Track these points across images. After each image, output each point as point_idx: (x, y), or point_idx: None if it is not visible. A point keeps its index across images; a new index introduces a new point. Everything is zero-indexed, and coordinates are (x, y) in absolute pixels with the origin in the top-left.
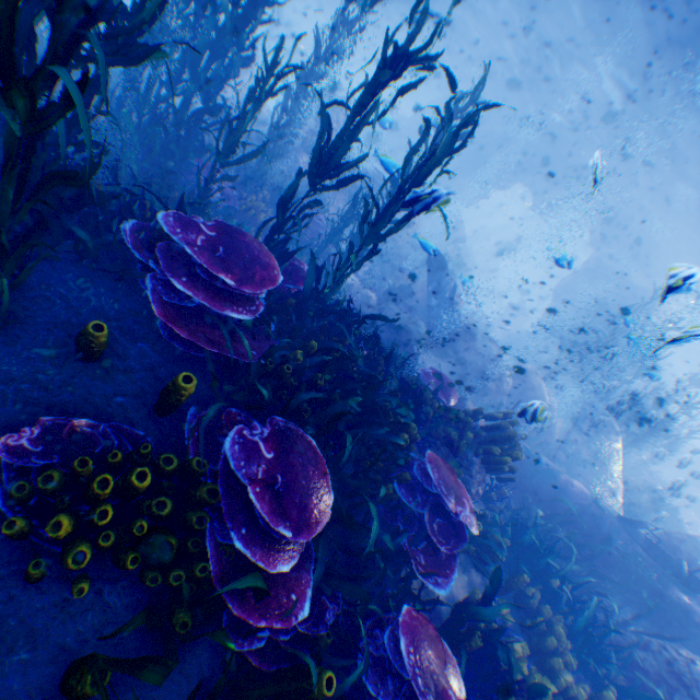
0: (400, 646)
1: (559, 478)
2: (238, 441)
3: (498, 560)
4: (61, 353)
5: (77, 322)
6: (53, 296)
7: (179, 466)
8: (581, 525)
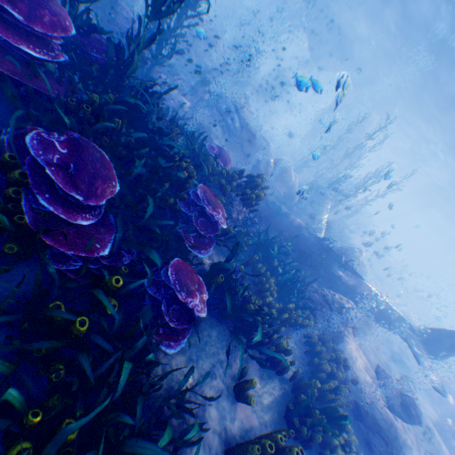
0: (168, 272)
1: (290, 218)
2: (38, 139)
3: (243, 250)
4: None
5: None
6: None
7: None
8: (297, 242)
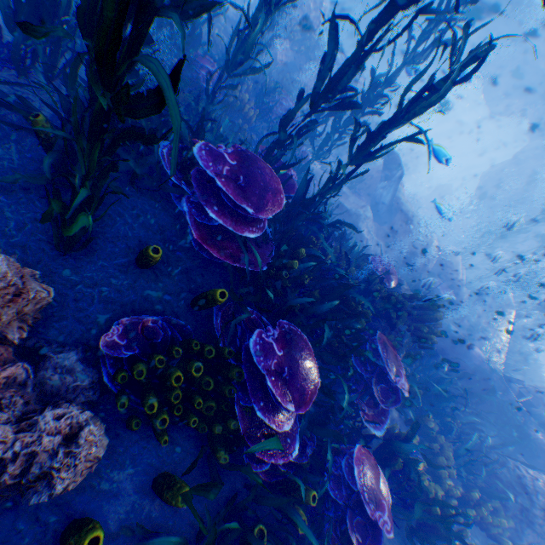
0: (354, 473)
1: (462, 343)
2: (259, 342)
3: (413, 406)
4: (125, 263)
5: (132, 236)
6: (113, 214)
7: (215, 354)
8: (472, 378)
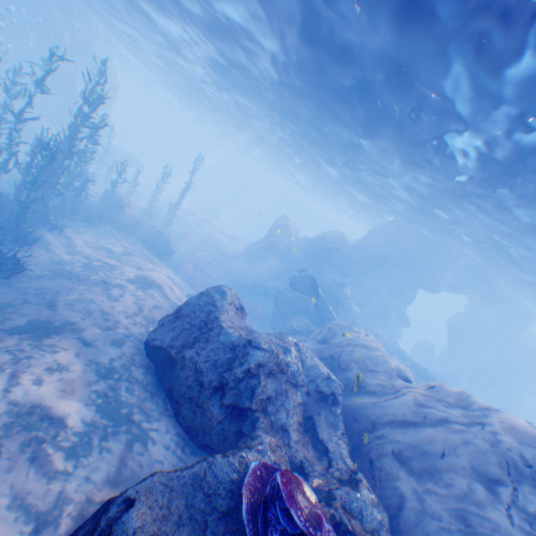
0: None
1: None
2: None
3: None
4: None
5: None
6: None
7: None
8: None
